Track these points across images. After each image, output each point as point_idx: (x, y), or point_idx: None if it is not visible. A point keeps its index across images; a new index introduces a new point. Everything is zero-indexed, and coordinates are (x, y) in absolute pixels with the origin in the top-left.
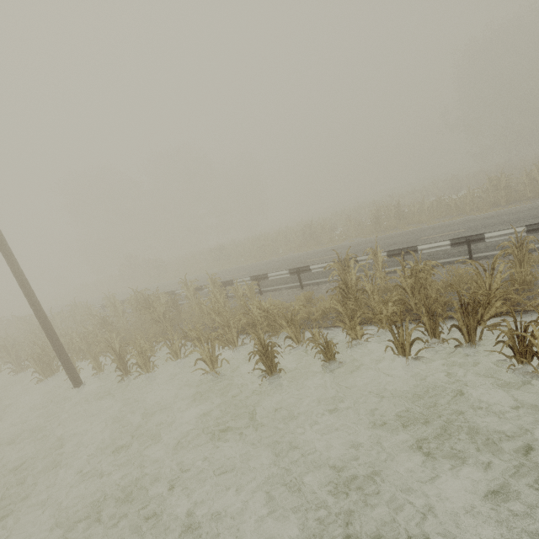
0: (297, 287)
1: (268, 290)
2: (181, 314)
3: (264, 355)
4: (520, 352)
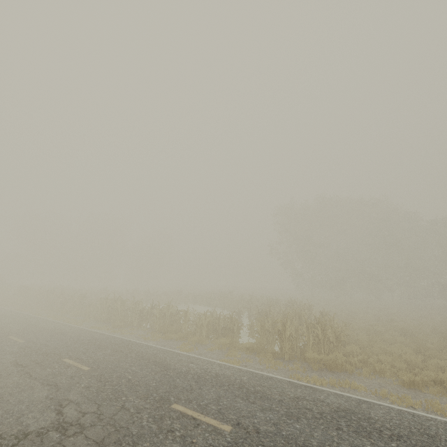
0: None
1: None
2: None
3: None
4: None
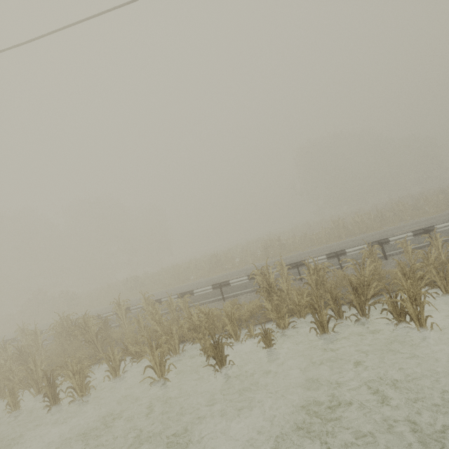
0: (219, 300)
1: (193, 305)
2: (110, 335)
3: (215, 349)
4: (397, 314)
